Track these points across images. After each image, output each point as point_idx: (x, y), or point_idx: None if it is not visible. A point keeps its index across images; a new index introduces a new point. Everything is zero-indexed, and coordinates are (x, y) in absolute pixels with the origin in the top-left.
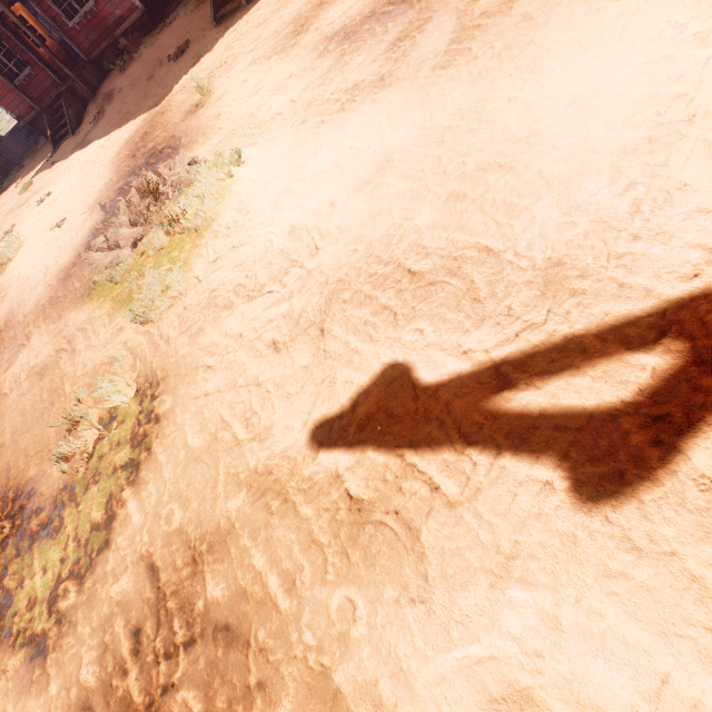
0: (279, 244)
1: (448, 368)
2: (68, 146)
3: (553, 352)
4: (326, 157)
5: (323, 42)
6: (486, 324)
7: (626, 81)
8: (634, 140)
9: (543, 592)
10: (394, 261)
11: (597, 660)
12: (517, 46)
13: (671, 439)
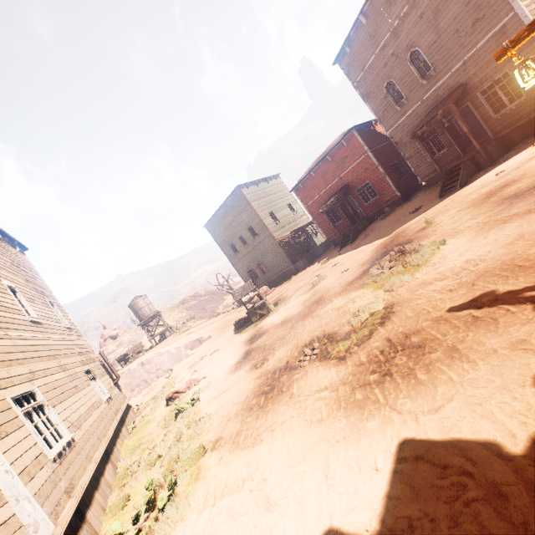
0: (459, 265)
1: (525, 286)
2: (347, 248)
3: None
4: (490, 238)
5: (501, 200)
6: None
7: None
8: None
9: None
10: (513, 264)
11: None
12: None
13: None
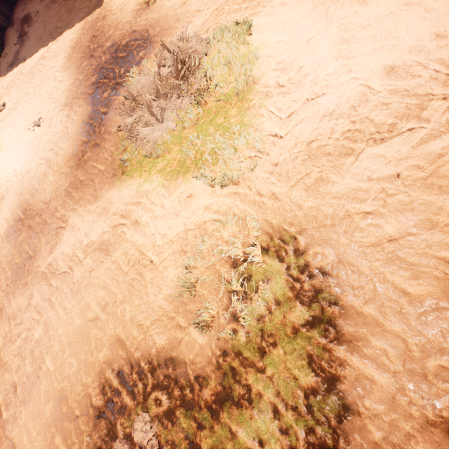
0: (380, 85)
1: None
2: None
3: None
4: (385, 0)
5: None
6: None
7: None
8: None
9: None
10: None
11: None
12: None
13: None
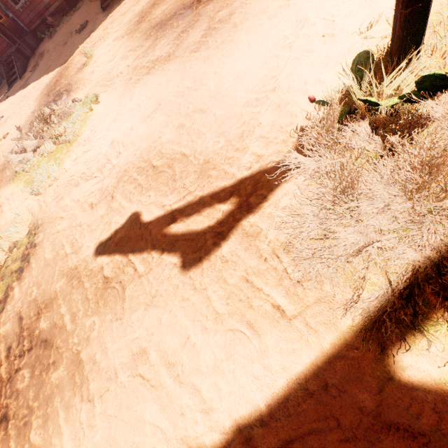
0: (105, 150)
1: (155, 214)
2: (17, 86)
3: (194, 205)
4: (135, 101)
5: (150, 29)
6: (175, 192)
7: (259, 67)
8: (252, 99)
9: (161, 309)
10: (149, 160)
11: (171, 333)
12: (227, 42)
13: (219, 242)
